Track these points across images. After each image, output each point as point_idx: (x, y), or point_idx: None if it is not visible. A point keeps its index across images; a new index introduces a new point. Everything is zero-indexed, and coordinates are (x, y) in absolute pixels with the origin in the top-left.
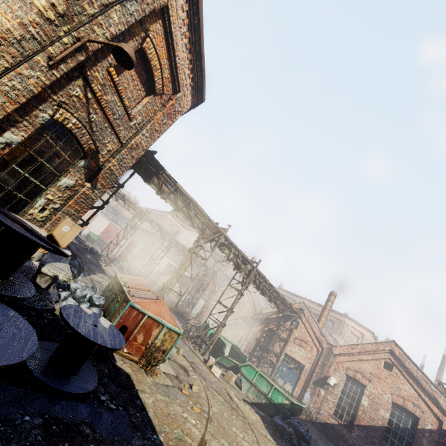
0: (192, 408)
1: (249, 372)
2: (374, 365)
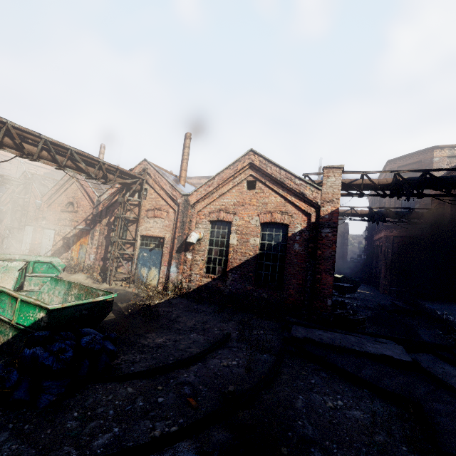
0: None
1: None
2: (236, 192)
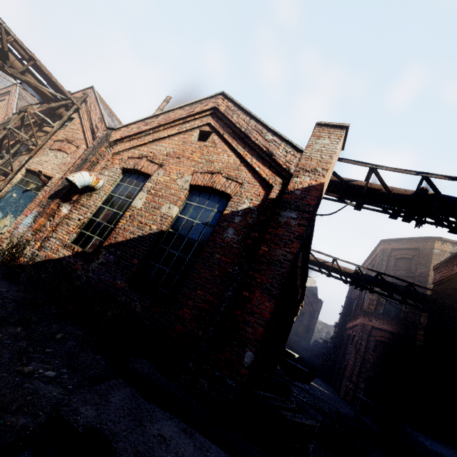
0: None
1: None
2: (179, 141)
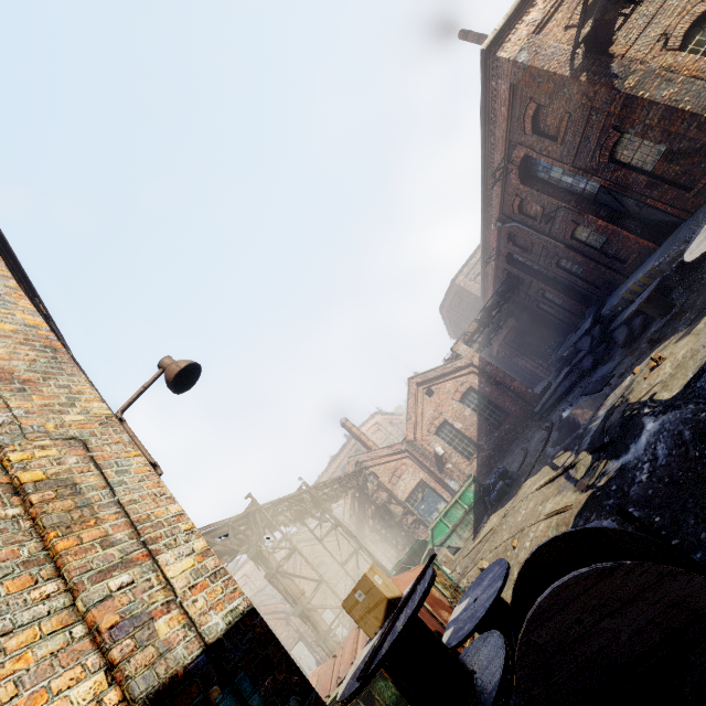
0: (515, 547)
1: (440, 531)
2: (428, 404)
